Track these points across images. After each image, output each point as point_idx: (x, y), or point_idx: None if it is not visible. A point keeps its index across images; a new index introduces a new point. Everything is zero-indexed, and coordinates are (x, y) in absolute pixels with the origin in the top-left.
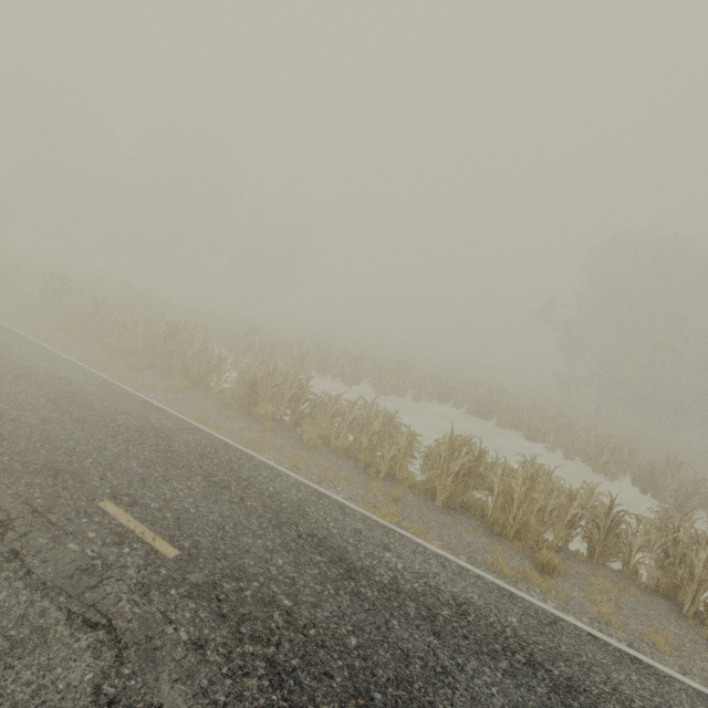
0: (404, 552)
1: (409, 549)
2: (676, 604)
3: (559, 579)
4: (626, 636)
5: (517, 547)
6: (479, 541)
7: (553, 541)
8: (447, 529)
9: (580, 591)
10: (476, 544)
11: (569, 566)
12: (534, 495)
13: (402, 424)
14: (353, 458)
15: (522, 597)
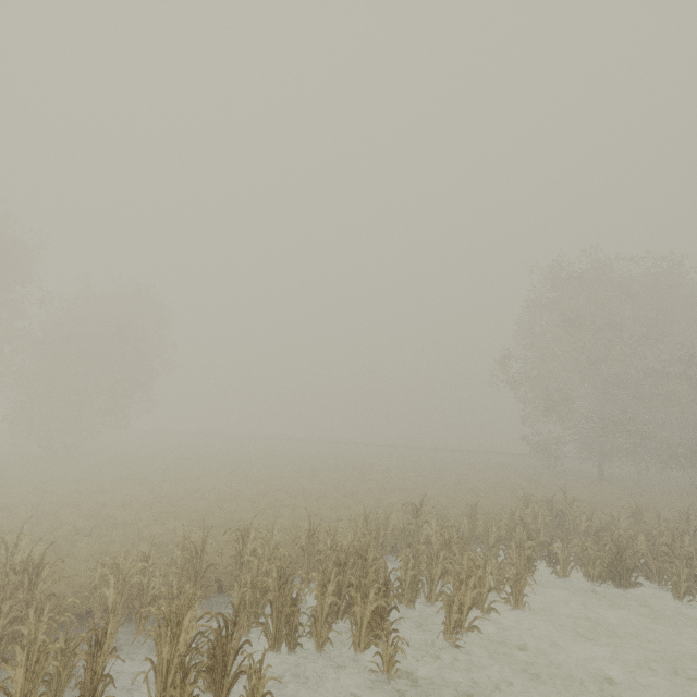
0: None
1: None
2: None
3: None
4: None
5: None
6: None
7: None
8: None
9: None
10: None
11: None
12: None
13: None
14: None
15: None
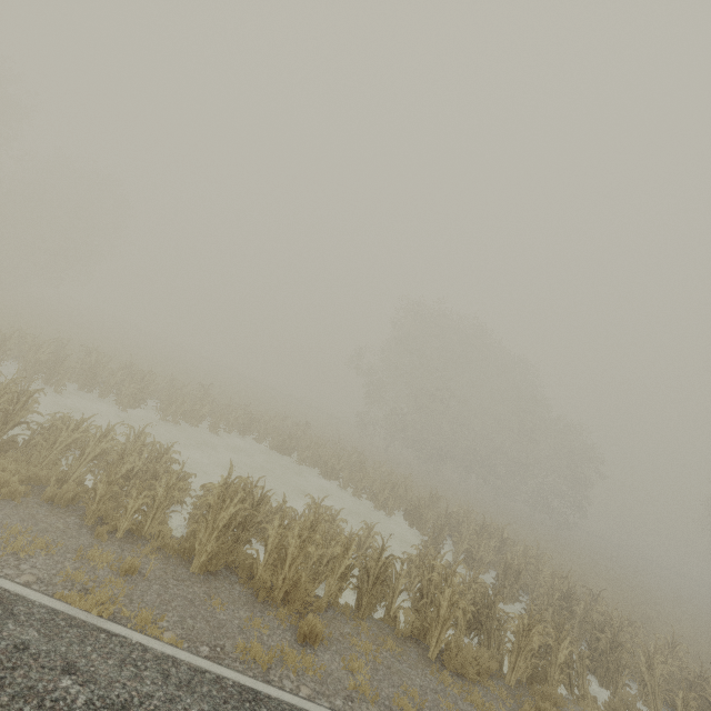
0: (102, 668)
1: (116, 659)
2: (424, 648)
3: (321, 649)
4: (377, 710)
5: (282, 615)
6: (236, 616)
7: (324, 598)
8: (196, 606)
9: (340, 660)
10: (230, 623)
11: (334, 628)
12: (310, 547)
13: (175, 460)
14: (81, 511)
15: (270, 696)
